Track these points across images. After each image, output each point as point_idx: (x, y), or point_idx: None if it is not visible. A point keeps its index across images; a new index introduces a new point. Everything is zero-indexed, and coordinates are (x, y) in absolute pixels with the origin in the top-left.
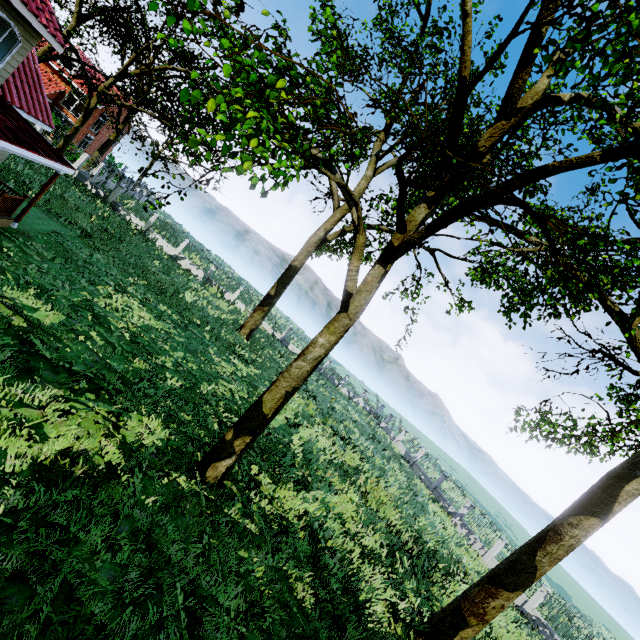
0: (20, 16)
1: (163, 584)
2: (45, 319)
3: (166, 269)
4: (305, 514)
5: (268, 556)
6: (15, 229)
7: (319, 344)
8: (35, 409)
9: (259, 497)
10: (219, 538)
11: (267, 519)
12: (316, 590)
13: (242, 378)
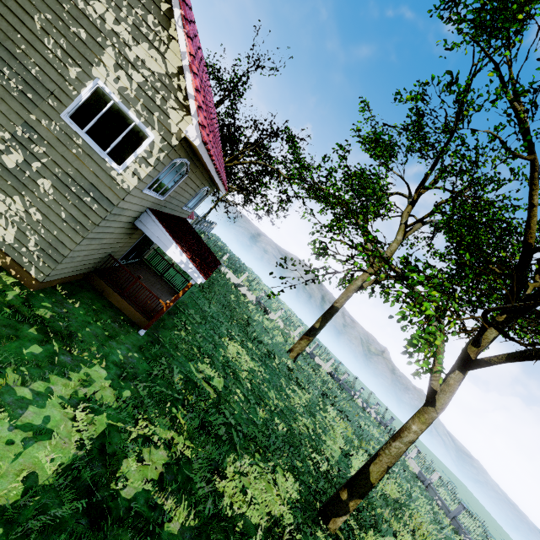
0: (213, 184)
1: None
2: (218, 385)
3: (237, 300)
4: None
5: None
6: (180, 300)
7: (413, 430)
8: (245, 476)
9: None
10: None
11: None
12: None
13: (305, 407)
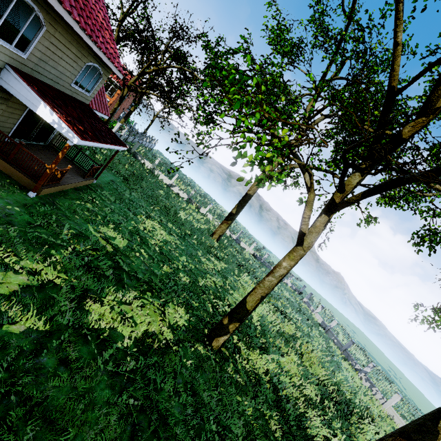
0: (104, 63)
1: (203, 417)
2: (120, 244)
3: (166, 195)
4: (267, 371)
5: (252, 400)
6: (95, 184)
7: (283, 266)
8: (127, 305)
9: (240, 358)
10: (225, 387)
11: (247, 374)
12: (281, 425)
13: (218, 271)
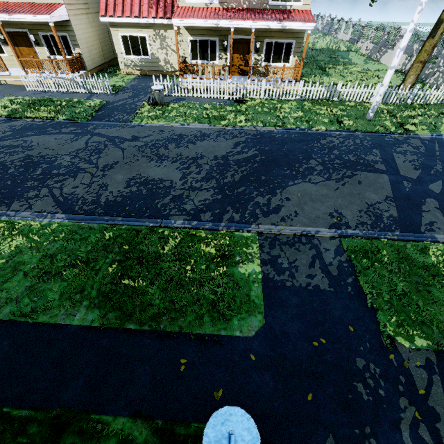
0: None
1: None
2: None
3: None
4: None
5: None
6: None
7: None
8: None
9: None
10: None
11: None
12: None
13: None
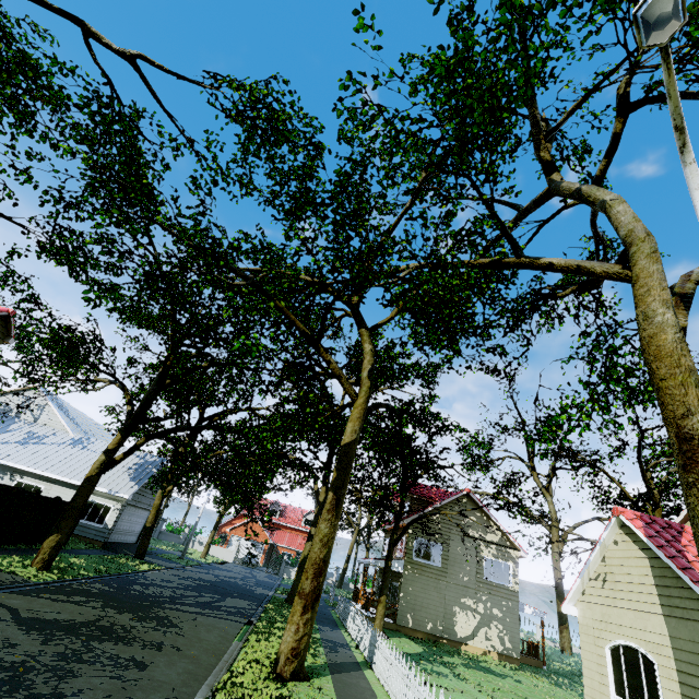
0: None
1: None
2: None
3: None
4: None
5: None
6: None
7: None
8: None
9: None
10: None
11: None
12: None
13: None
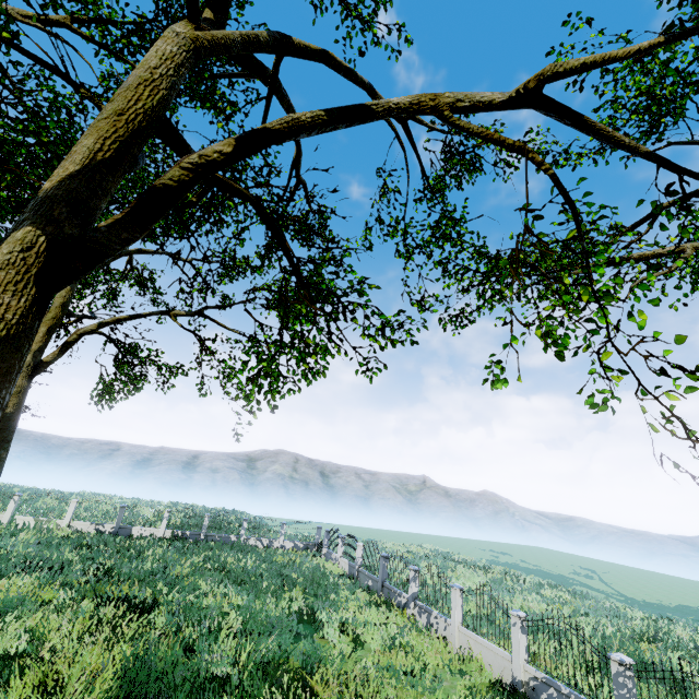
0: None
1: None
2: None
3: None
4: None
5: None
6: None
7: None
8: None
9: None
10: None
11: None
12: None
13: None
